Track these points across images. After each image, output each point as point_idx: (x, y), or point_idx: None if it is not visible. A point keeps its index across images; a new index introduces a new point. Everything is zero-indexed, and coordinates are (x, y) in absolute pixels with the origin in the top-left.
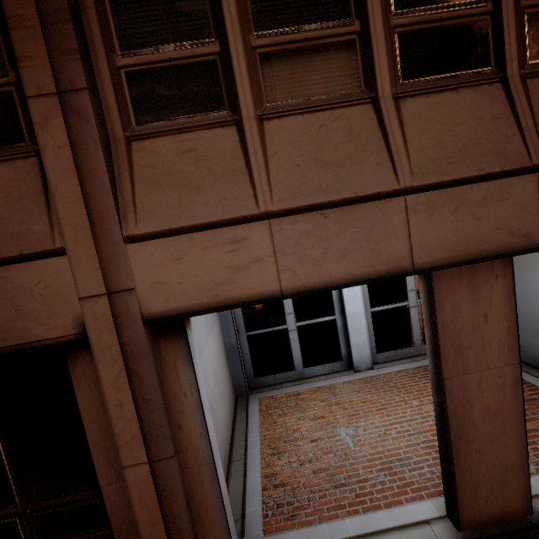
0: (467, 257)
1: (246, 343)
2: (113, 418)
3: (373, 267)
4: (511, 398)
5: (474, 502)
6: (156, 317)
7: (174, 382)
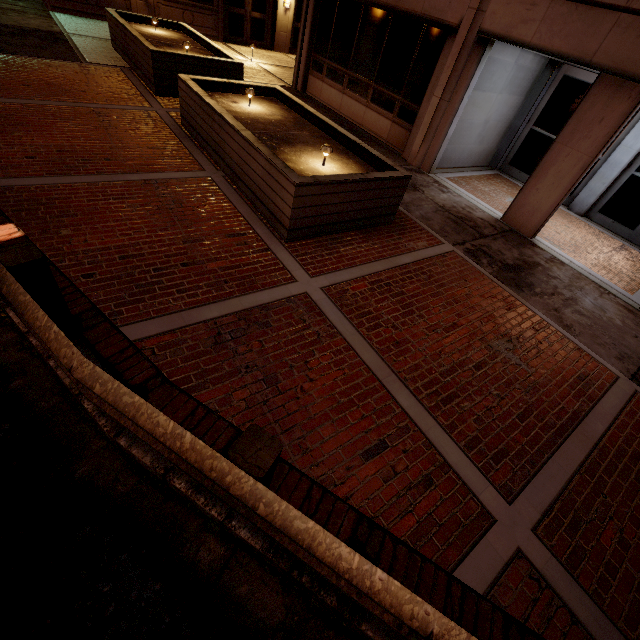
0: (619, 71)
1: (525, 134)
2: (443, 71)
3: (573, 52)
4: (573, 175)
5: (516, 212)
6: (482, 32)
7: (468, 70)
